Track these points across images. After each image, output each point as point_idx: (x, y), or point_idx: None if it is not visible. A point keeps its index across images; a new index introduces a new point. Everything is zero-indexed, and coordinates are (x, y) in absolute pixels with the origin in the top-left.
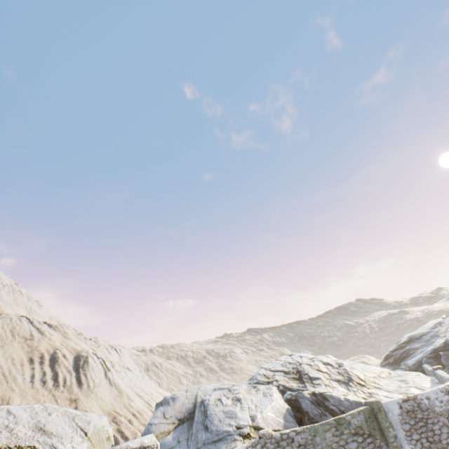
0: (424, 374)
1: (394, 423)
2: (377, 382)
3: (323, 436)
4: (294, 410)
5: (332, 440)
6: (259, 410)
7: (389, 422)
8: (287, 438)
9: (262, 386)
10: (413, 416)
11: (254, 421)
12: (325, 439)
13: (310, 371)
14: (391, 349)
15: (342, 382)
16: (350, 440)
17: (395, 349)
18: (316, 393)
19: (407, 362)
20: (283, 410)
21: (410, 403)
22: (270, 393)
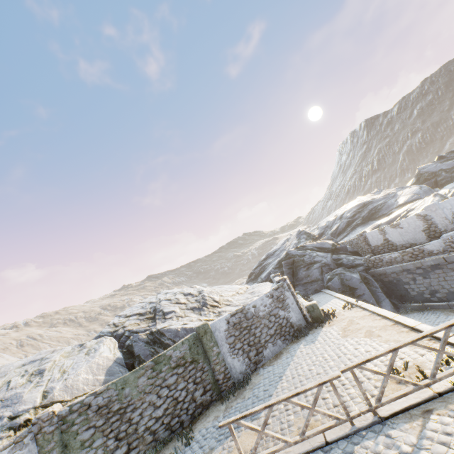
0: (270, 283)
1: (220, 340)
2: (230, 300)
3: (135, 384)
4: (129, 356)
5: (147, 385)
6: (66, 377)
7: (214, 342)
8: (80, 407)
9: (93, 342)
10: (239, 327)
11: (46, 399)
12: (138, 387)
13: (167, 306)
14: (253, 268)
15: (197, 309)
16: (169, 375)
17: (256, 267)
18: (153, 331)
19: (262, 276)
20: (108, 364)
21: (238, 316)
22: (97, 348)
